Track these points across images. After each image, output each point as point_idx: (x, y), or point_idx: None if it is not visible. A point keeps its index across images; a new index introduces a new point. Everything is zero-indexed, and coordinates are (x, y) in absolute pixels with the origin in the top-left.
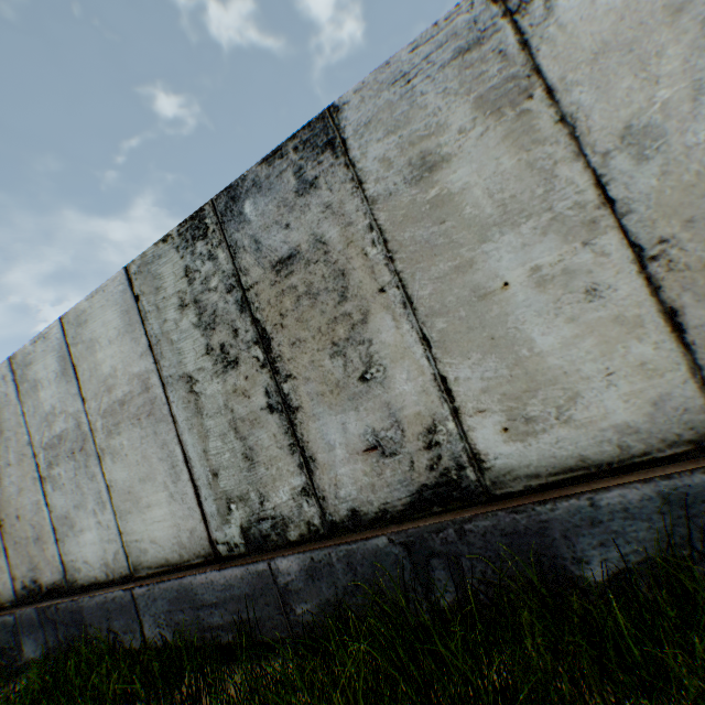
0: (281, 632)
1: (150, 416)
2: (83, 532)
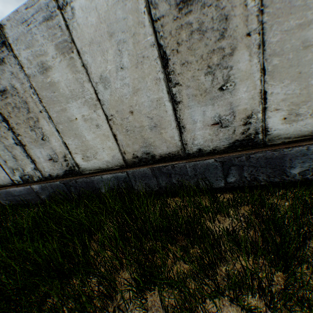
0: (39, 202)
1: None
2: None
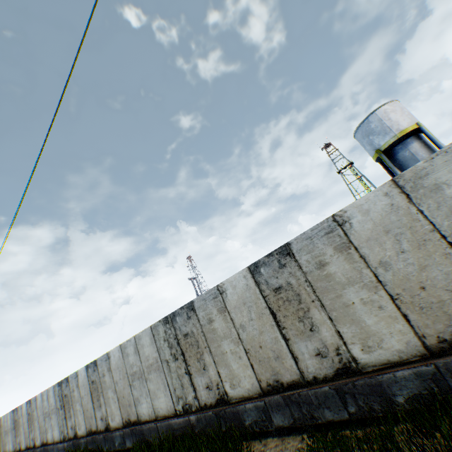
0: None
1: (56, 413)
2: (49, 432)
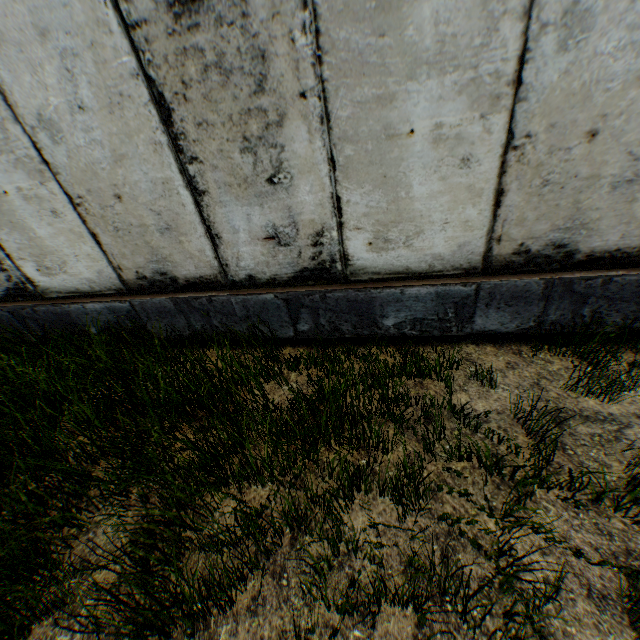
0: None
1: None
2: None
